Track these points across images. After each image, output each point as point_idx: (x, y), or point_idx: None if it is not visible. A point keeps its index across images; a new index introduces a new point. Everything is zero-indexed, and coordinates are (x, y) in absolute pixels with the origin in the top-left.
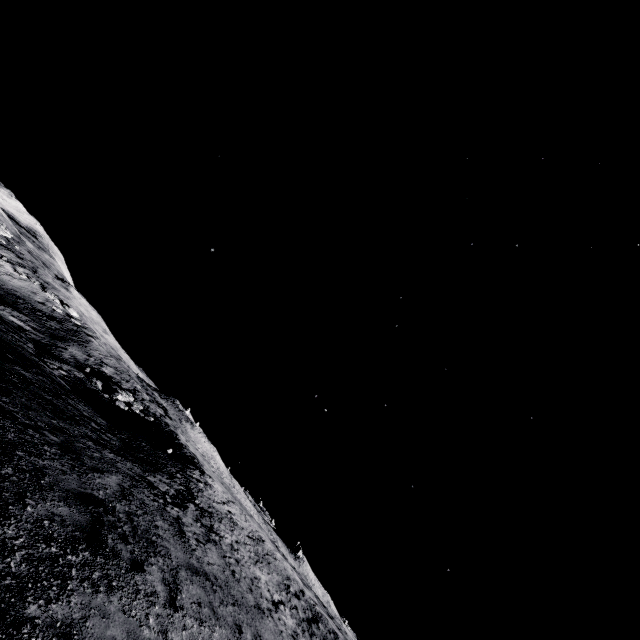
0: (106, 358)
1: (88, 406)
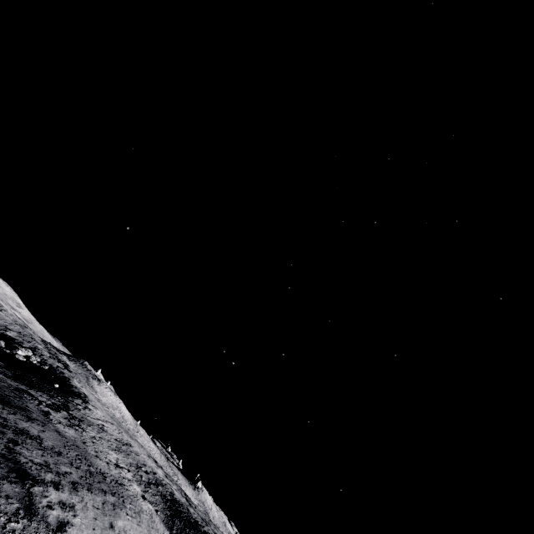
0: (11, 325)
1: None
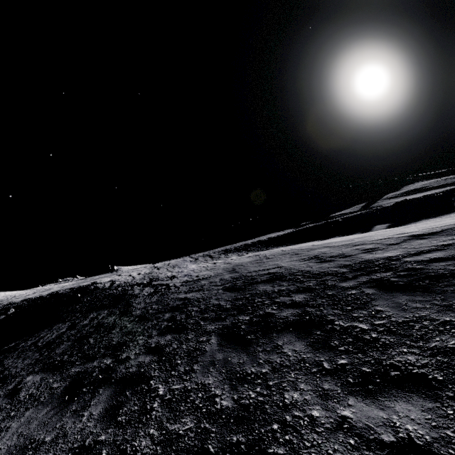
0: None
1: (32, 337)
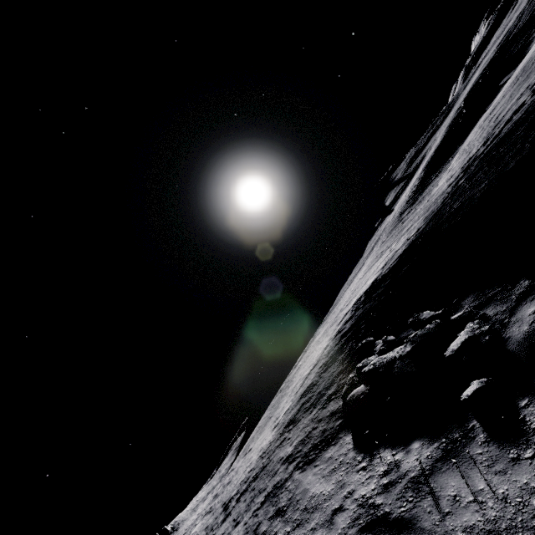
0: None
1: None
